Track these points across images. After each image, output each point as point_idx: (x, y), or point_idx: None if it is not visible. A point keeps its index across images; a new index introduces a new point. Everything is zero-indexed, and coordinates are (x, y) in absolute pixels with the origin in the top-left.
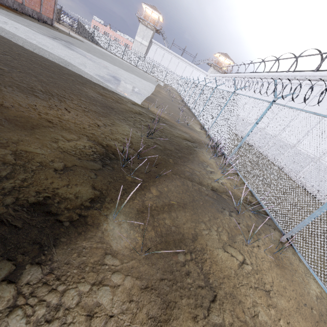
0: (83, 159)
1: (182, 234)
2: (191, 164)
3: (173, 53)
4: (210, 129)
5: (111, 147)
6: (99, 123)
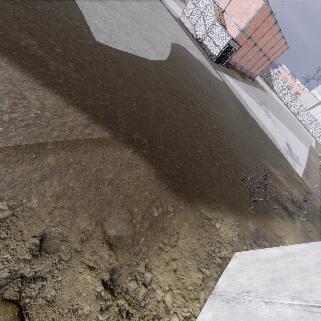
0: (288, 200)
1: (310, 237)
2: (318, 224)
3: None
4: None
5: (293, 199)
6: (289, 186)
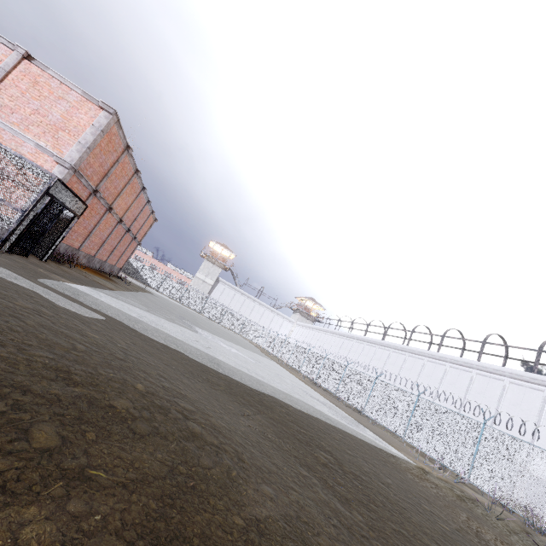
0: None
1: None
2: None
3: (247, 294)
4: (470, 476)
5: None
6: None
